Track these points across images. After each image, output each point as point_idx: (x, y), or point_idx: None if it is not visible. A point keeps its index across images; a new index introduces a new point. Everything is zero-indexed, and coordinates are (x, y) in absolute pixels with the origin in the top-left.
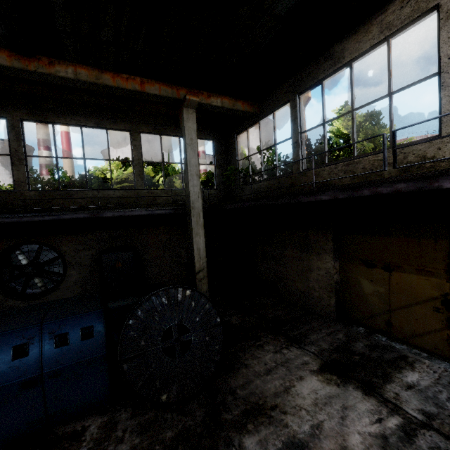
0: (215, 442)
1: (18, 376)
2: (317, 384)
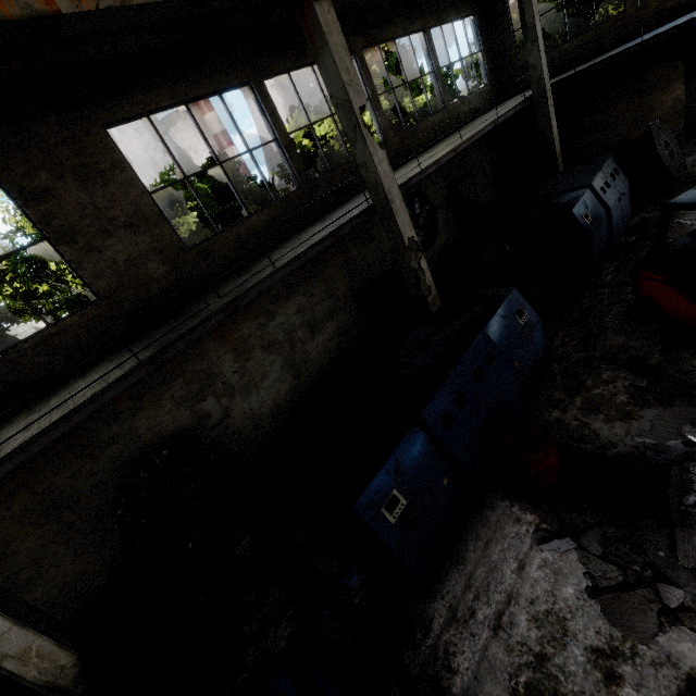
0: None
1: (615, 196)
2: None
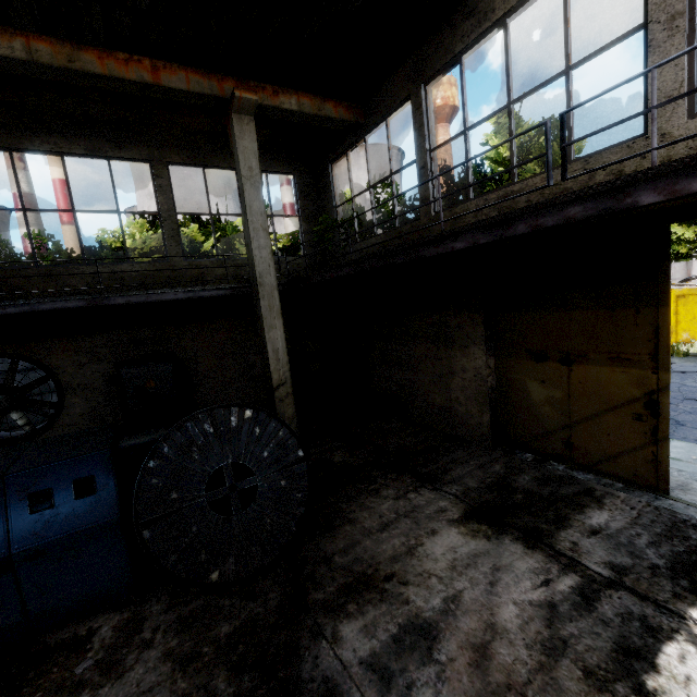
0: (296, 634)
1: None
2: (457, 538)
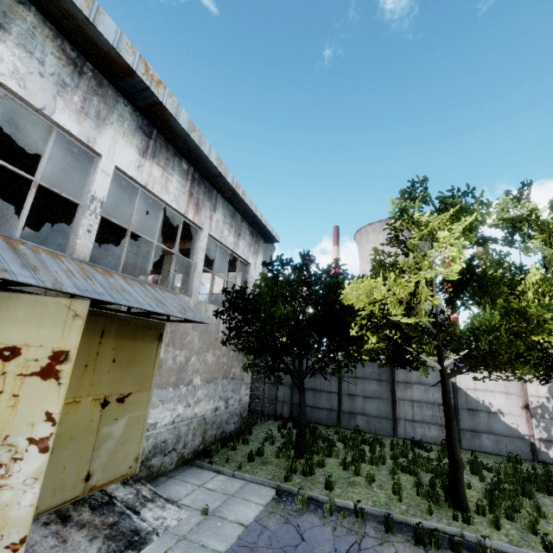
0: None
1: None
2: None
